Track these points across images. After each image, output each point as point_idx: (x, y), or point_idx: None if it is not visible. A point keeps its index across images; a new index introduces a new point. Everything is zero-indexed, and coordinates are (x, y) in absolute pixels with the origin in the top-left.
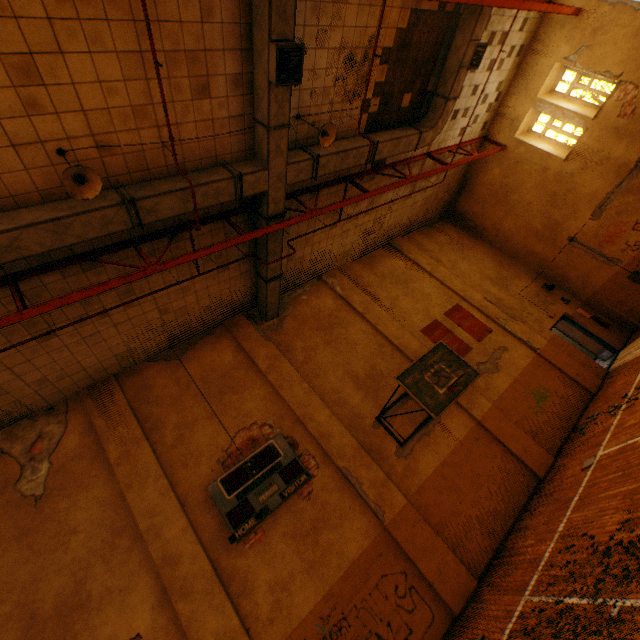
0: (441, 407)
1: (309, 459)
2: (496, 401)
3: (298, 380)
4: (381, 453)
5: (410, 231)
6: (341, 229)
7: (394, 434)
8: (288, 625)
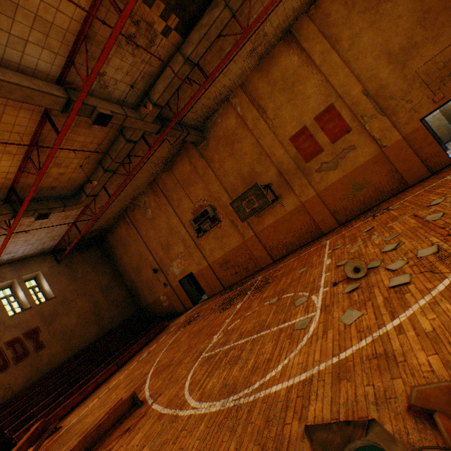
0: (245, 218)
1: (220, 215)
2: (321, 191)
3: (215, 180)
4: None
5: None
6: (221, 74)
7: None
8: (214, 258)
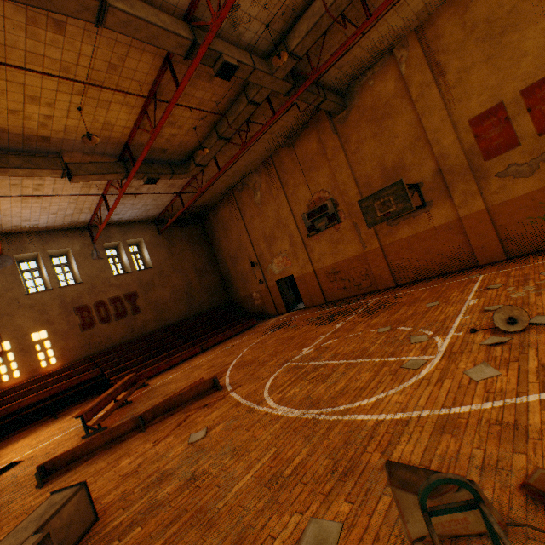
0: (374, 224)
1: (341, 214)
2: (495, 205)
3: (345, 168)
4: None
5: None
6: (391, 10)
7: None
8: (322, 265)
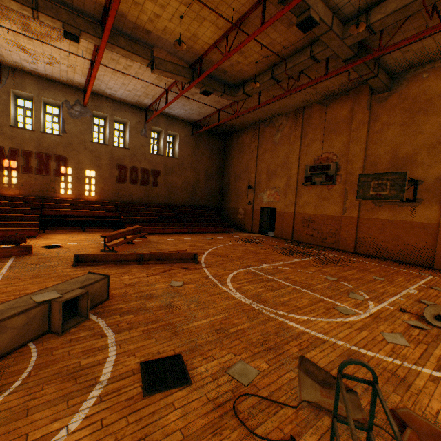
0: (362, 198)
1: (339, 178)
2: None
3: (362, 142)
4: None
5: None
6: None
7: None
8: (302, 211)
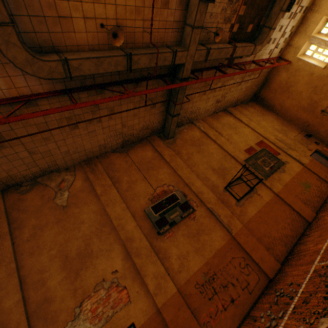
0: (267, 175)
1: (193, 202)
2: (284, 186)
3: (185, 167)
4: (228, 203)
5: (236, 105)
6: (207, 96)
7: (234, 195)
8: (188, 274)
